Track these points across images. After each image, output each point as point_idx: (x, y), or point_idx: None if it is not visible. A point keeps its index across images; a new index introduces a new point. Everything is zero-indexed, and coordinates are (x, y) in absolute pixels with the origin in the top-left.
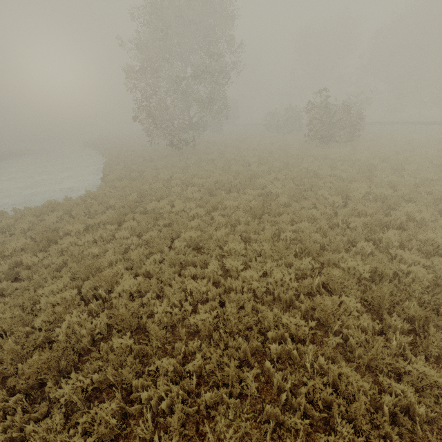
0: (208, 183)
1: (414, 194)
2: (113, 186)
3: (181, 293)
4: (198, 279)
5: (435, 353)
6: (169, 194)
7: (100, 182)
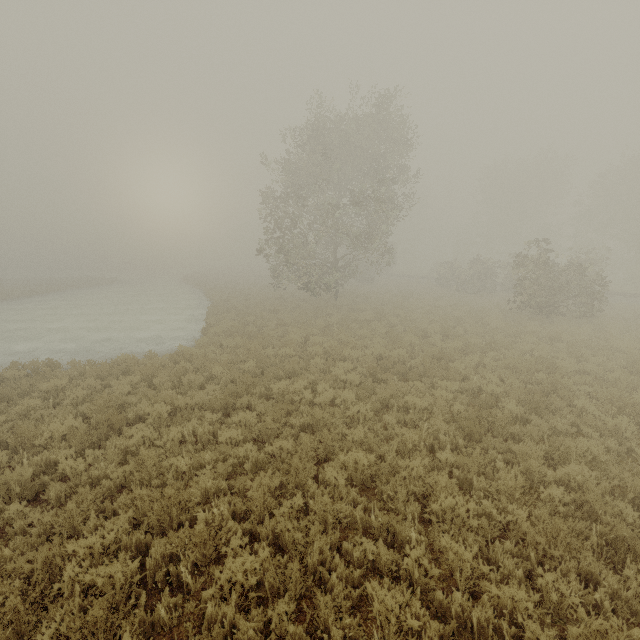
0: (367, 358)
1: None
2: (218, 343)
3: (349, 609)
4: (397, 589)
5: None
6: (304, 368)
7: (199, 334)
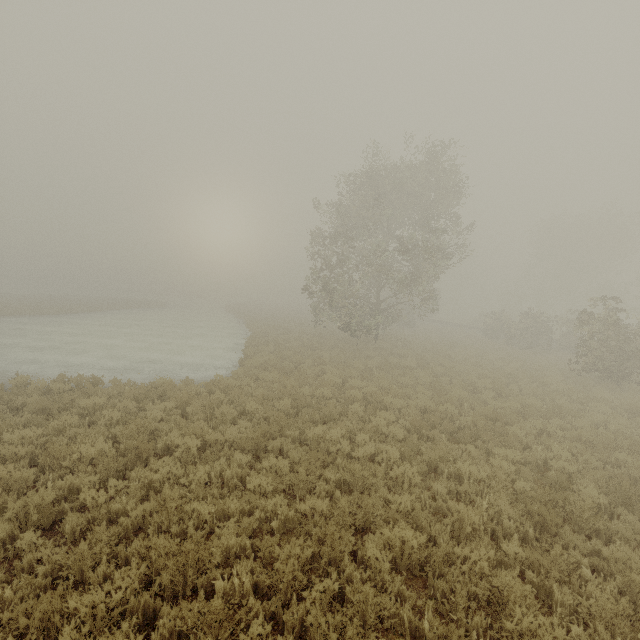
0: (411, 410)
1: None
2: (254, 375)
3: None
4: None
5: None
6: (341, 413)
7: (236, 364)
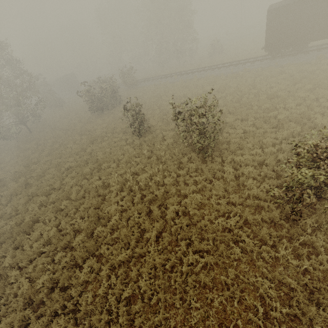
0: (8, 176)
1: (81, 163)
2: None
3: None
4: None
5: (1, 253)
6: None
7: None
